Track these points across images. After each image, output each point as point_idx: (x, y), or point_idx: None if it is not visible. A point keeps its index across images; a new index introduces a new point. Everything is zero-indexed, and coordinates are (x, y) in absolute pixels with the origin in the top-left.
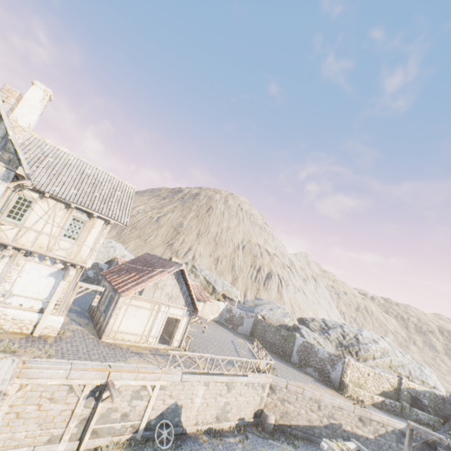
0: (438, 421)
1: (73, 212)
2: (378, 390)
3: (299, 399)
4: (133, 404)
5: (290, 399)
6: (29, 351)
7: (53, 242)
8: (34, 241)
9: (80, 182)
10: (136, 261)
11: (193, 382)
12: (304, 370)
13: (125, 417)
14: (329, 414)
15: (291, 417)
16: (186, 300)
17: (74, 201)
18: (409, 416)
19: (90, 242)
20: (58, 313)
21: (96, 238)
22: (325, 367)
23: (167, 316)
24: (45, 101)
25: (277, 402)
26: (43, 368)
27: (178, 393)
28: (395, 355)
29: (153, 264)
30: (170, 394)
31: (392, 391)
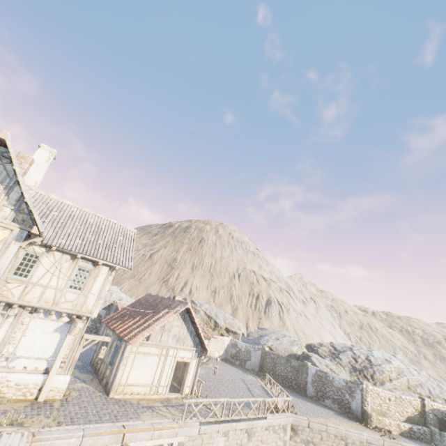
0: None
1: (79, 262)
2: (402, 416)
3: (324, 439)
4: None
5: (315, 439)
6: (36, 421)
7: (59, 295)
8: (40, 296)
9: (84, 232)
10: (138, 304)
11: (211, 433)
12: (322, 403)
13: None
14: None
15: None
16: (194, 340)
17: (80, 251)
18: (440, 442)
19: (96, 291)
20: (63, 372)
21: (101, 286)
22: (344, 397)
23: (176, 360)
24: (50, 160)
25: (301, 445)
26: (54, 438)
27: None
28: (411, 374)
29: (157, 305)
30: None
31: (417, 415)
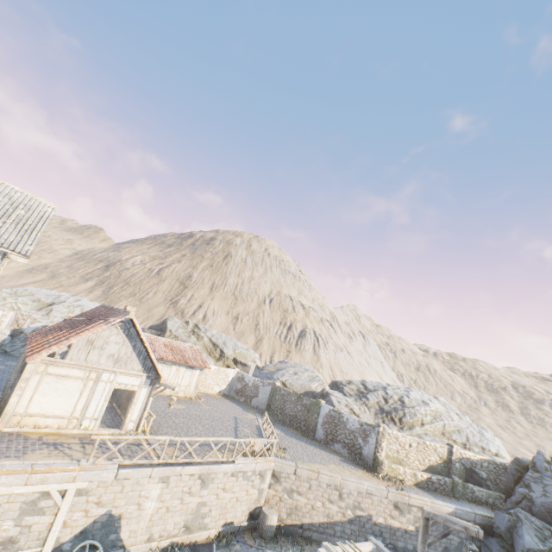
0: (500, 497)
1: None
2: (423, 464)
3: (313, 488)
4: (26, 522)
5: (301, 488)
6: None
7: None
8: None
9: None
10: (81, 316)
11: (140, 479)
12: (331, 447)
13: (11, 545)
14: (354, 503)
15: (303, 513)
16: (144, 363)
17: None
18: (462, 494)
19: None
20: None
21: None
22: (356, 441)
23: (113, 387)
24: None
25: (283, 495)
26: None
27: (113, 498)
28: (450, 418)
29: (98, 316)
30: (97, 501)
31: (441, 464)
